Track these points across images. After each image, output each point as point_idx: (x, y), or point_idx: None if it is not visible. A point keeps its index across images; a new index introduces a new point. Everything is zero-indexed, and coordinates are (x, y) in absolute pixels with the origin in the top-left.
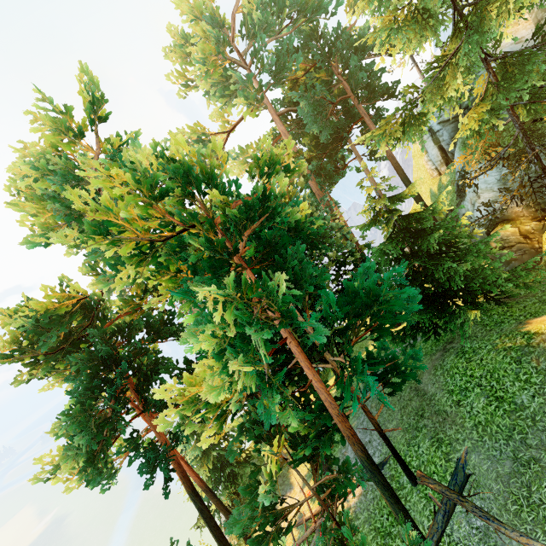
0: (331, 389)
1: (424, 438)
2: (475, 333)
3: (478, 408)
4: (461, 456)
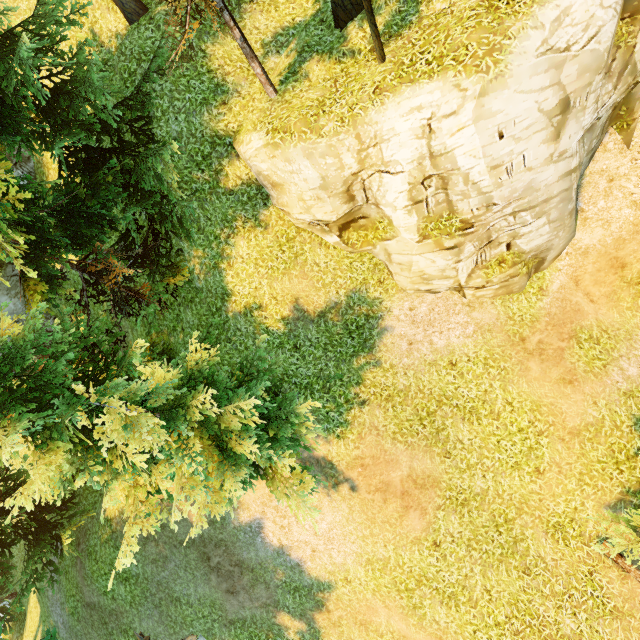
0: (35, 635)
1: (119, 637)
2: (87, 524)
3: (124, 593)
4: (137, 637)
